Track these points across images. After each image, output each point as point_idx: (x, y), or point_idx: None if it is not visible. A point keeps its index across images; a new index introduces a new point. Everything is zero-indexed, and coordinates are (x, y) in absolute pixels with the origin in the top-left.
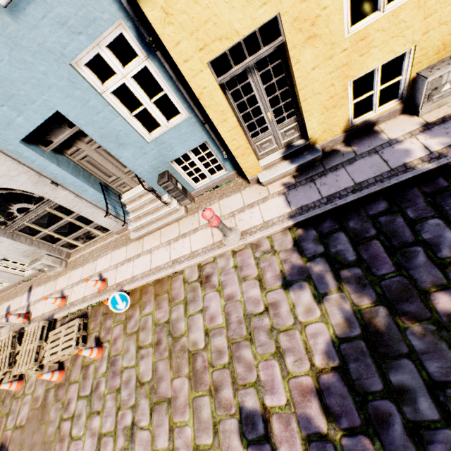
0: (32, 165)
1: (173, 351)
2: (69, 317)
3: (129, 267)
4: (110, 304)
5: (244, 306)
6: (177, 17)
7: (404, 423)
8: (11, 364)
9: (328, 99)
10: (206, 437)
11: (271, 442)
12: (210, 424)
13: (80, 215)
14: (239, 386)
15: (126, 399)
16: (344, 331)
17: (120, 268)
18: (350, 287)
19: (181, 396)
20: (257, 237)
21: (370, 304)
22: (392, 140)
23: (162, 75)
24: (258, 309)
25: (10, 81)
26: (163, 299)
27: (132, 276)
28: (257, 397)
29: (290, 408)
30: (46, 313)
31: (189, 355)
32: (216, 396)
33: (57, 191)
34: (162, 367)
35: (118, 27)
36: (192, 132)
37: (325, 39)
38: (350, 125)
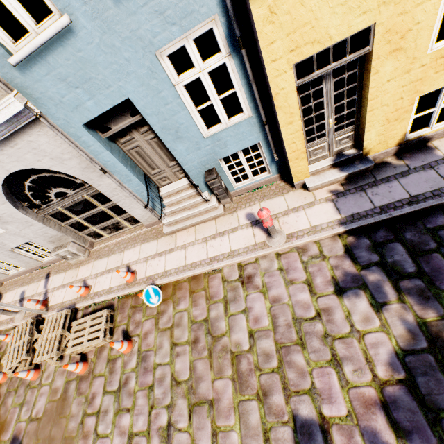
0: (87, 150)
1: (213, 350)
2: (92, 307)
3: (160, 261)
4: (144, 297)
5: (293, 309)
6: (279, 17)
7: None
8: (28, 352)
9: (392, 112)
10: None
11: None
12: (259, 431)
13: (115, 205)
14: (291, 392)
15: (160, 397)
16: (409, 343)
17: (150, 262)
18: (412, 298)
19: (224, 398)
20: (305, 241)
21: (435, 317)
22: None
23: (238, 73)
24: (309, 313)
25: (92, 64)
26: (199, 297)
27: (165, 271)
28: (313, 405)
29: (352, 419)
30: (66, 302)
31: (232, 356)
32: (265, 401)
33: (102, 178)
34: (201, 366)
35: (211, 22)
36: (249, 132)
37: (408, 53)
38: (404, 139)
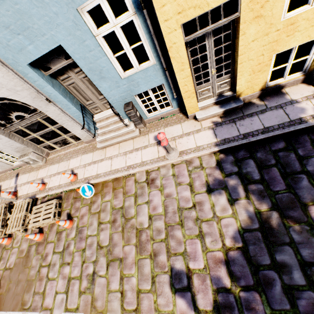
0: (34, 84)
1: (125, 227)
2: (47, 198)
3: (94, 167)
4: (80, 192)
5: (178, 202)
6: None
7: (282, 286)
8: (3, 226)
9: (256, 65)
10: (146, 285)
11: (192, 291)
12: (149, 277)
13: (61, 126)
14: (171, 254)
15: (89, 256)
16: (248, 225)
17: (87, 167)
18: (254, 196)
19: (129, 257)
20: (191, 157)
21: (267, 209)
22: (293, 100)
23: (143, 29)
24: (188, 205)
25: (28, 15)
26: (119, 192)
27: (97, 174)
28: (184, 262)
29: (206, 271)
30: (29, 193)
31: (137, 231)
32: (155, 259)
33: (48, 106)
34: (116, 237)
35: None
36: (154, 76)
37: (267, 19)
38: (266, 86)
